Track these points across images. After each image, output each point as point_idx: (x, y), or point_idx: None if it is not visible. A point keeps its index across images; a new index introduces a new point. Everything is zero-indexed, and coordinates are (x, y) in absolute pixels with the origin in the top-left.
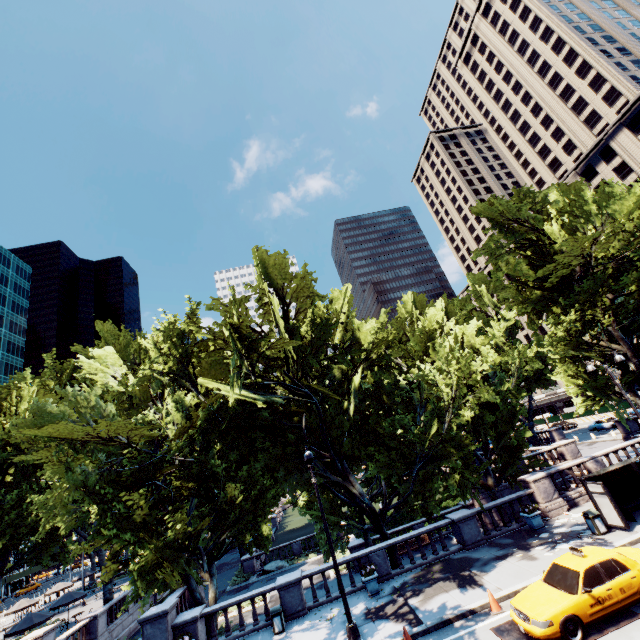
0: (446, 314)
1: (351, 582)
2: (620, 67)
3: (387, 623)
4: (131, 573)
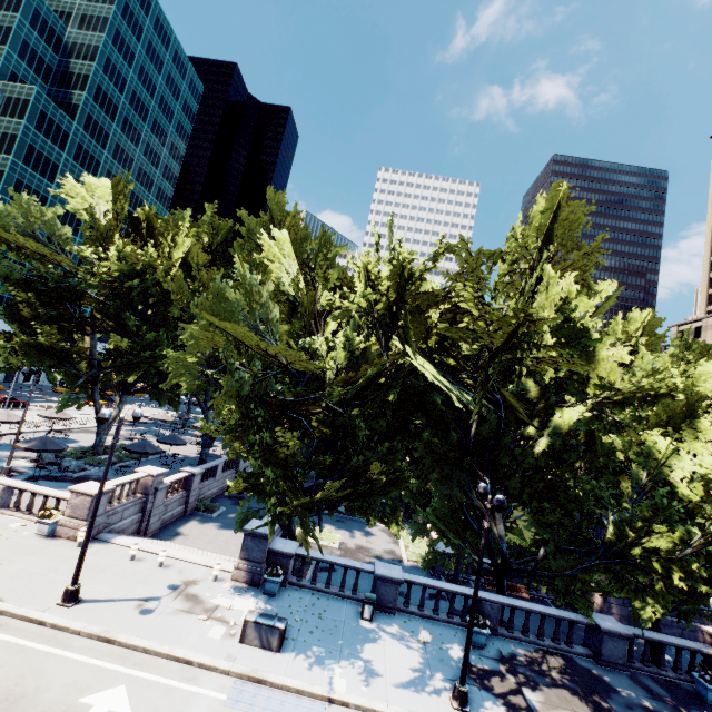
0: None
1: (450, 612)
2: None
3: (498, 705)
4: (240, 472)
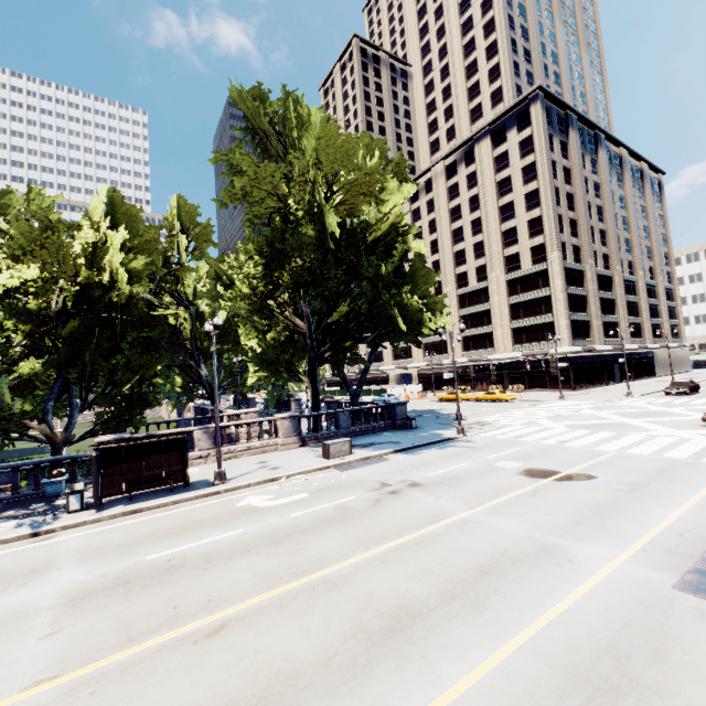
0: (113, 212)
1: None
2: (516, 70)
3: None
4: None
